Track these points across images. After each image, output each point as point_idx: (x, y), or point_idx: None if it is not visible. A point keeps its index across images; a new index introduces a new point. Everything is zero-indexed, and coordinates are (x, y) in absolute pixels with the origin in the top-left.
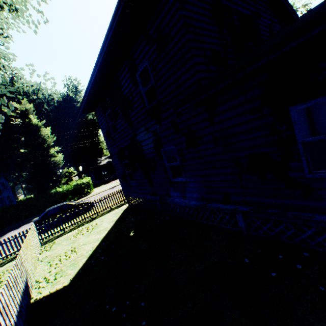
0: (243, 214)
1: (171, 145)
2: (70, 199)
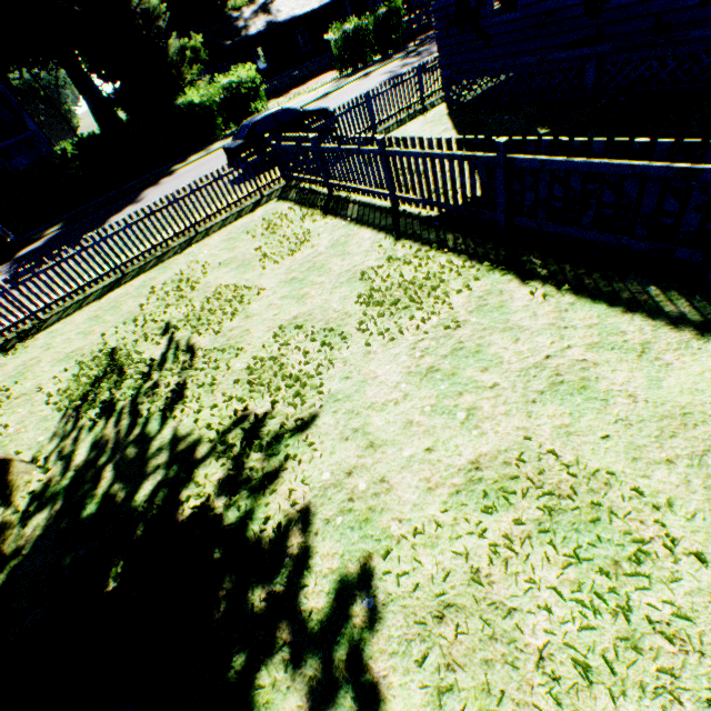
0: None
1: None
2: (222, 130)
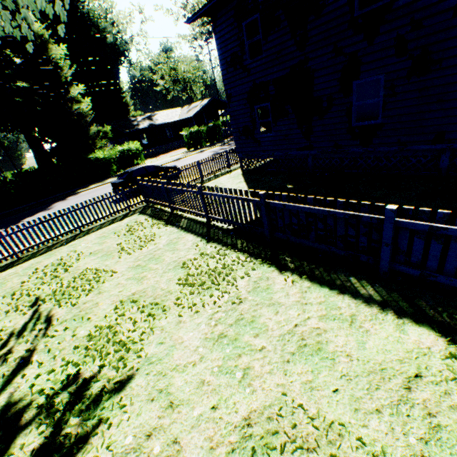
0: (451, 154)
1: (378, 75)
2: (115, 172)
